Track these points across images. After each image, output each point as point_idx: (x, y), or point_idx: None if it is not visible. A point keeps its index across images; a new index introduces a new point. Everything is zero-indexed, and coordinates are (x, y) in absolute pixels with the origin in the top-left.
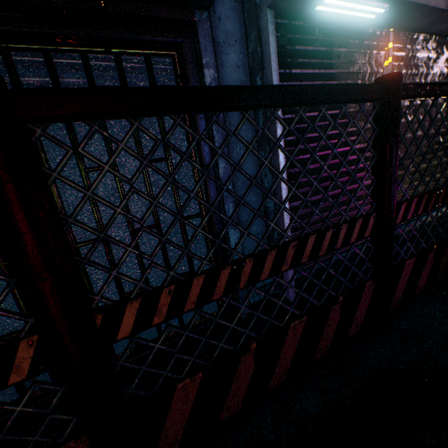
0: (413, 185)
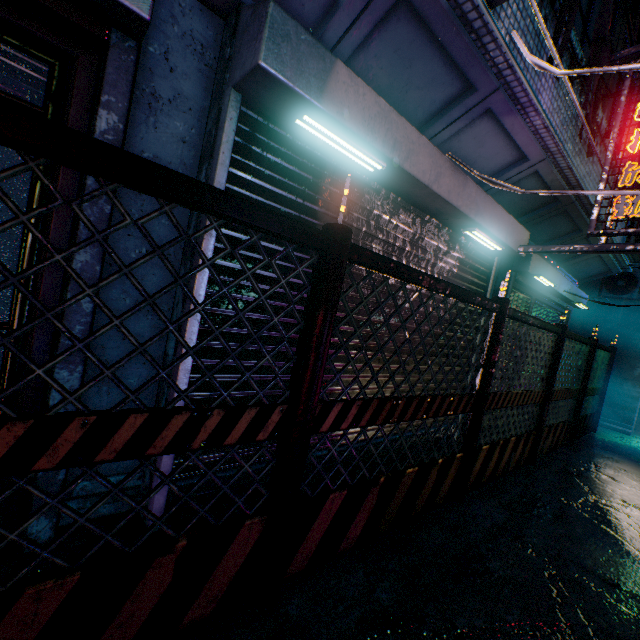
0: (359, 382)
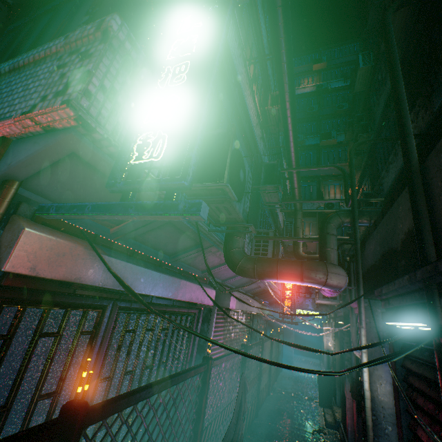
0: None
